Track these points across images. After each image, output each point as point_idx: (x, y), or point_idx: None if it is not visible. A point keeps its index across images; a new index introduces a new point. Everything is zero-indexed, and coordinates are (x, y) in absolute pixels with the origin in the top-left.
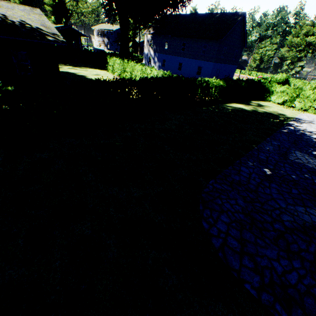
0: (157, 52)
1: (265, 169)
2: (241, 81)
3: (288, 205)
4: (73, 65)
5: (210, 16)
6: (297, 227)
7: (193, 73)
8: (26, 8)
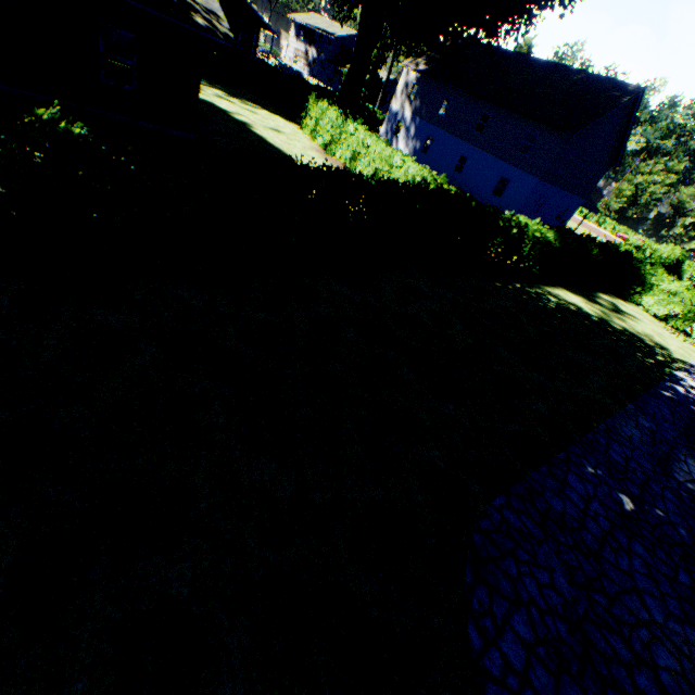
0: (420, 115)
1: (622, 494)
2: (592, 244)
3: (668, 619)
4: (228, 92)
5: (562, 71)
6: (688, 694)
7: (485, 189)
8: None
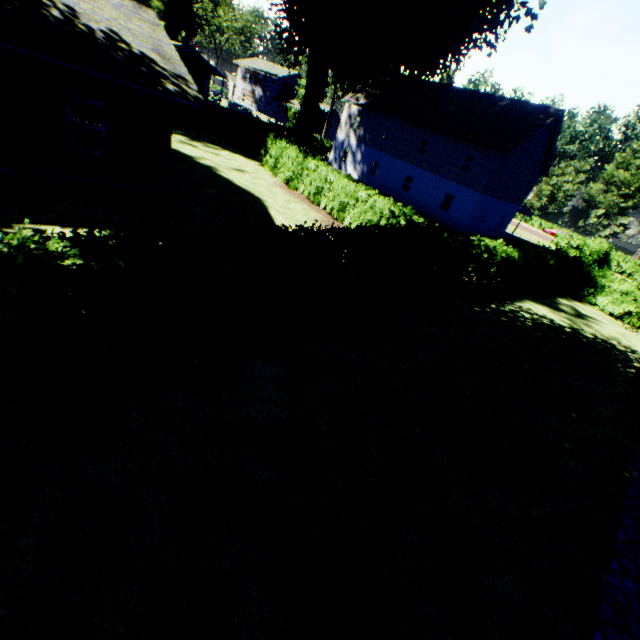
0: (364, 142)
1: None
2: (547, 255)
3: None
4: (190, 136)
5: (488, 99)
6: None
7: (432, 204)
8: (125, 2)
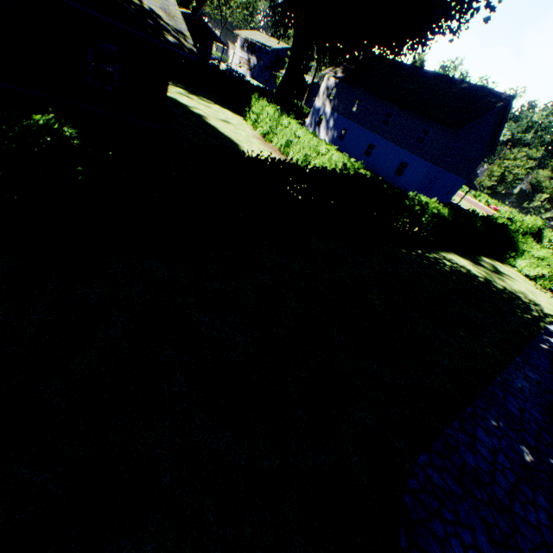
0: (337, 111)
1: (522, 446)
2: (477, 218)
3: None
4: (188, 90)
5: (449, 81)
6: None
7: (388, 170)
8: None
